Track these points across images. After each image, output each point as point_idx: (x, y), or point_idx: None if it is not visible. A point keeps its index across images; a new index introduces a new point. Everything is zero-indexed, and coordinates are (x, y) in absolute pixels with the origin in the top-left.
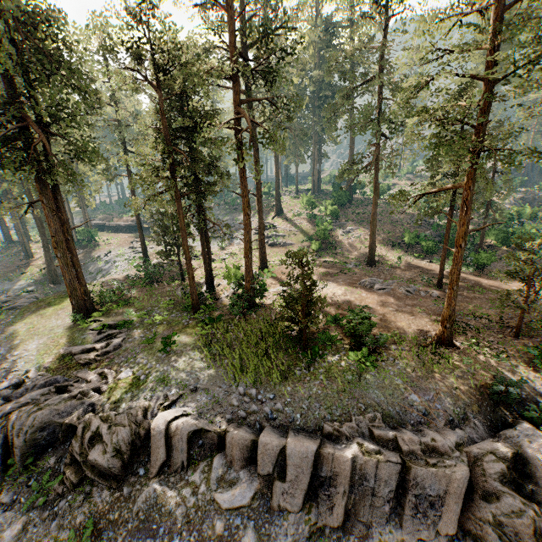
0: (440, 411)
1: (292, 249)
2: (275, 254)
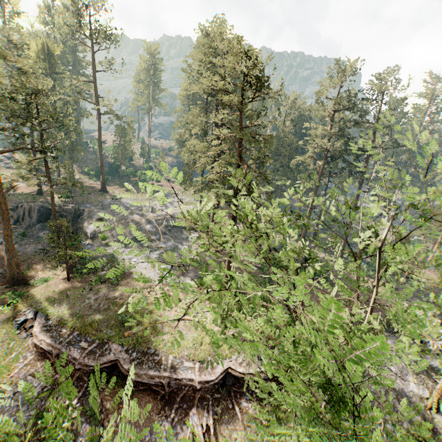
0: (13, 204)
1: (22, 171)
2: (8, 172)
